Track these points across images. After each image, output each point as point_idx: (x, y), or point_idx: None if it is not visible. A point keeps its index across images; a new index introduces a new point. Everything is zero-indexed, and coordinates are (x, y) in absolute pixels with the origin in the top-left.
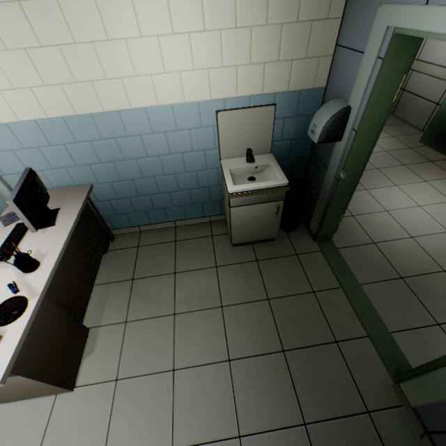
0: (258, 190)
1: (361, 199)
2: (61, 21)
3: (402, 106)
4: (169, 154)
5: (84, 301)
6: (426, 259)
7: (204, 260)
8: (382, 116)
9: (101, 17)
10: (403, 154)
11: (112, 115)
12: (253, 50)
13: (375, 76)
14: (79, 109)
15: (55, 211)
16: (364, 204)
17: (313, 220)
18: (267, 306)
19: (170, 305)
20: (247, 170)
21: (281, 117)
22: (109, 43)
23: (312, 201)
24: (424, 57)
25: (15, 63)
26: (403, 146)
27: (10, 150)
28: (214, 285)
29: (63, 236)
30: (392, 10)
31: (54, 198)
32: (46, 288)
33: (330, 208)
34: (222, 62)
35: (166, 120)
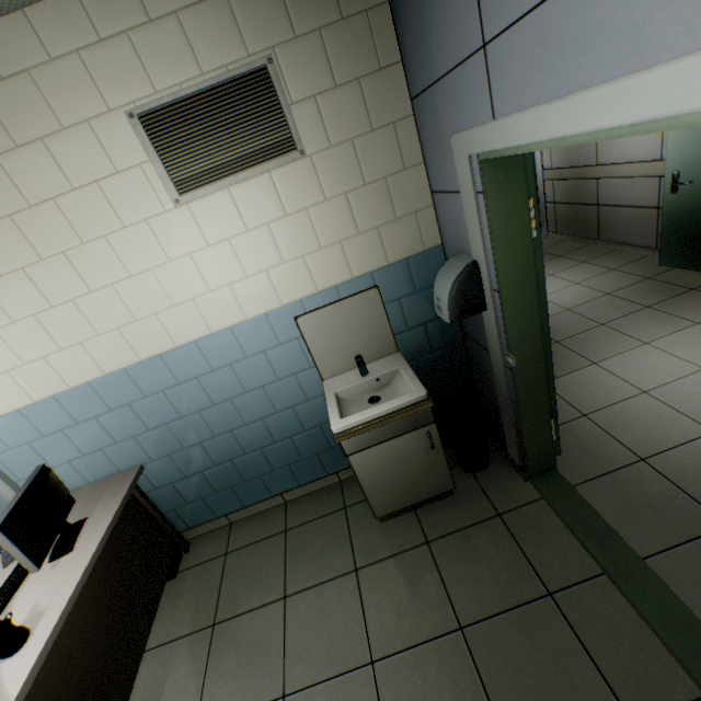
0: (379, 418)
1: (590, 382)
2: (72, 273)
3: (607, 226)
4: (245, 392)
5: (121, 692)
6: None
7: (334, 561)
8: (528, 260)
9: (118, 255)
10: (640, 290)
11: (153, 361)
12: (319, 232)
13: (484, 215)
14: (108, 366)
15: (79, 524)
16: (599, 389)
17: (509, 442)
18: (462, 647)
19: (276, 674)
20: (365, 387)
21: (393, 299)
22: (133, 279)
23: (494, 409)
24: (604, 159)
25: (24, 333)
26: (634, 279)
27: (26, 443)
28: (354, 612)
29: (78, 569)
30: (464, 138)
31: (85, 501)
32: (26, 688)
33: (523, 416)
34: (282, 257)
35: (228, 348)
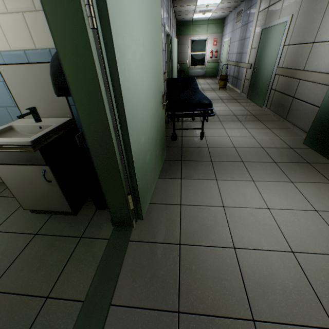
0: None
1: (203, 188)
2: None
3: (293, 112)
4: None
5: None
6: (236, 289)
7: None
8: (86, 50)
9: None
10: (280, 152)
11: None
12: None
13: None
14: None
15: None
16: (203, 194)
17: None
18: None
19: None
20: (33, 129)
21: None
22: None
23: None
24: (308, 67)
25: None
26: (283, 145)
27: None
28: None
29: None
30: None
31: None
32: None
33: (104, 185)
34: None
35: None
